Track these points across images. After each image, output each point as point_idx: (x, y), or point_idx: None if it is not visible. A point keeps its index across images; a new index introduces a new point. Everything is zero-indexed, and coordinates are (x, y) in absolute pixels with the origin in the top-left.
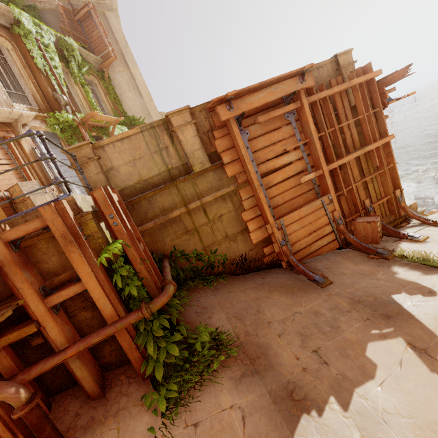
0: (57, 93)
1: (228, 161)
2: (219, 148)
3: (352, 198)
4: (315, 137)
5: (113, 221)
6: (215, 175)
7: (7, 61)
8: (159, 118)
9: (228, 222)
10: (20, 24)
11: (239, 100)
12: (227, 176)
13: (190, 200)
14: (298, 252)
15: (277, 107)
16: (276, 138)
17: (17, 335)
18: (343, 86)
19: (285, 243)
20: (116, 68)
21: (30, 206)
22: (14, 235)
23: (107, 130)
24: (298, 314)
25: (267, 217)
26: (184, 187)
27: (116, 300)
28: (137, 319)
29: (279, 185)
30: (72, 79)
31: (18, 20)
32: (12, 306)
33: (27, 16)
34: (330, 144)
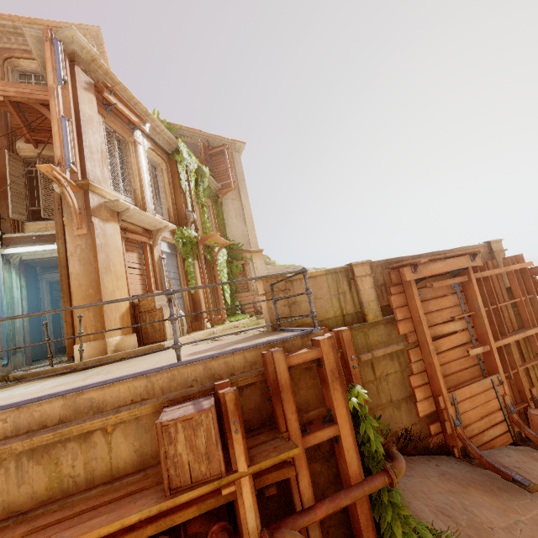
0: (190, 211)
1: (401, 318)
2: (394, 304)
3: (517, 384)
4: (482, 312)
5: (353, 363)
6: (385, 329)
7: (157, 178)
8: (257, 247)
9: (393, 384)
10: (180, 153)
11: (421, 266)
12: (398, 332)
13: (360, 350)
14: (471, 439)
15: (444, 276)
16: (443, 304)
17: (275, 476)
18: (502, 270)
19: (460, 424)
20: (229, 195)
21: (157, 318)
22: (295, 360)
23: (212, 250)
24: (521, 523)
25: (441, 387)
26: (356, 336)
27: (358, 456)
28: (383, 486)
29: (446, 353)
30: (195, 199)
31: (178, 149)
32: (281, 438)
33: (187, 149)
34: (494, 320)
